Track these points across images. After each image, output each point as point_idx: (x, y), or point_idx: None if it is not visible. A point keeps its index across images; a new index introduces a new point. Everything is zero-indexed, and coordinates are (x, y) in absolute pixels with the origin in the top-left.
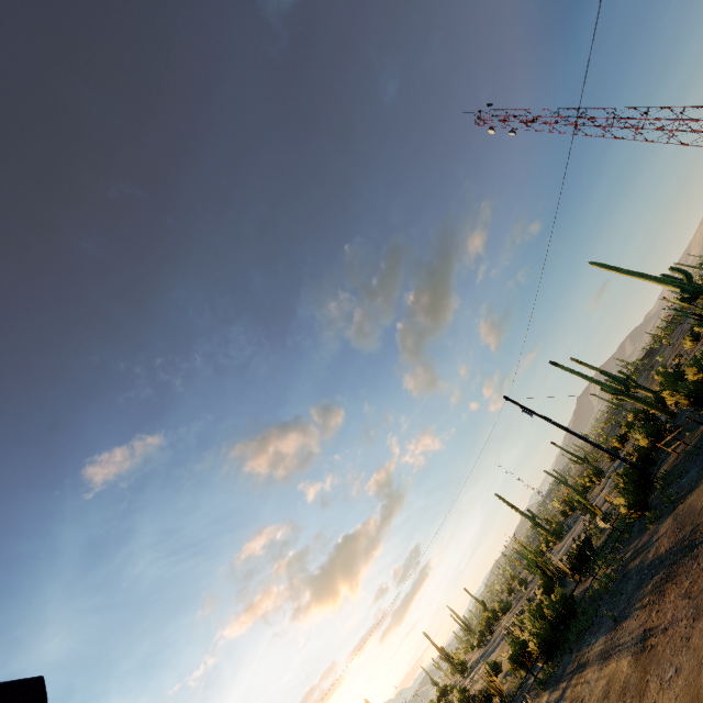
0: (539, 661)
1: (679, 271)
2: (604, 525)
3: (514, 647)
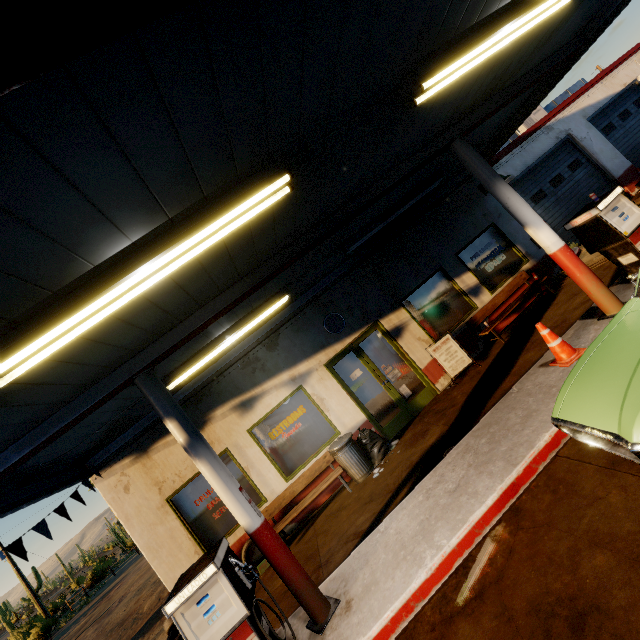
0: None
1: None
2: None
3: None
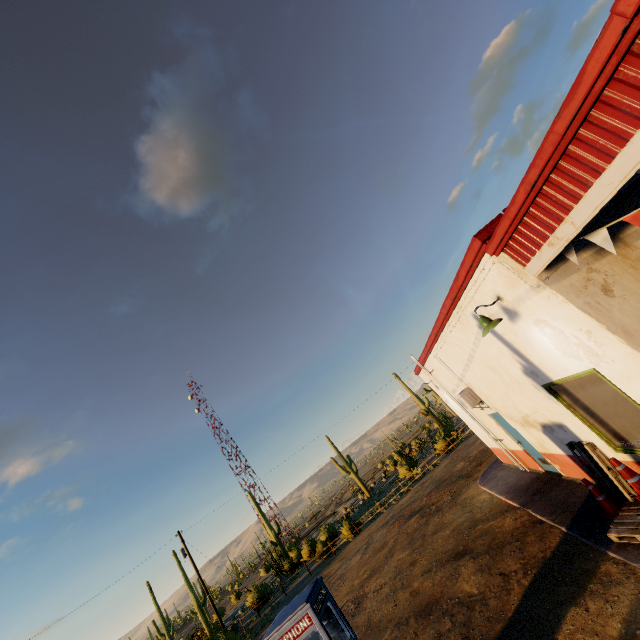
0: None
1: (278, 525)
2: None
3: None
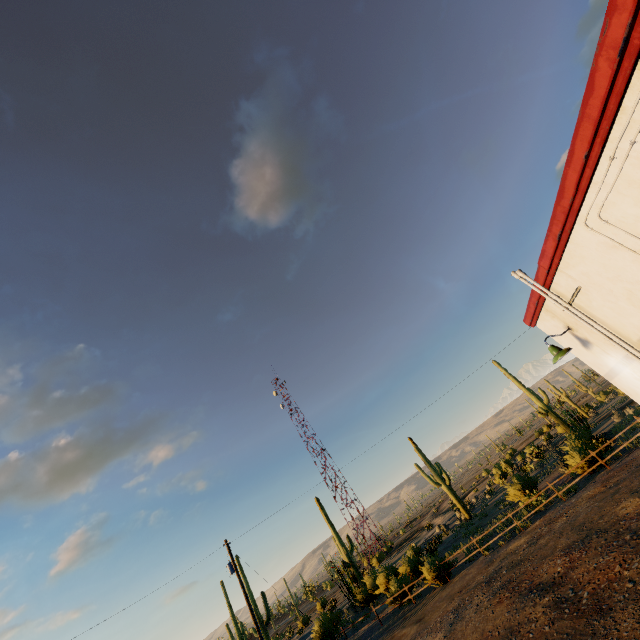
0: None
1: (350, 541)
2: None
3: None
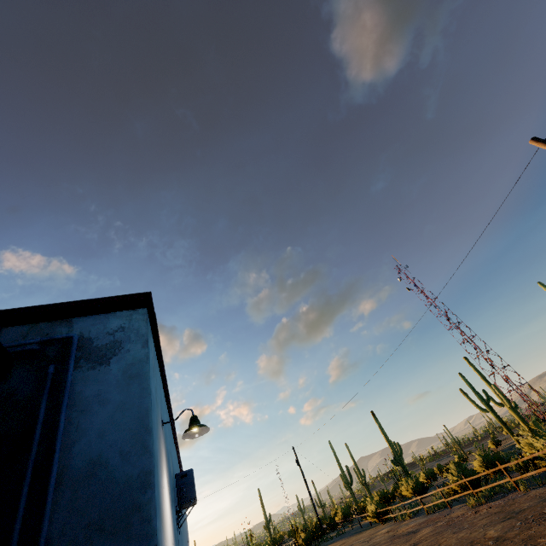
0: None
1: (399, 447)
2: None
3: None
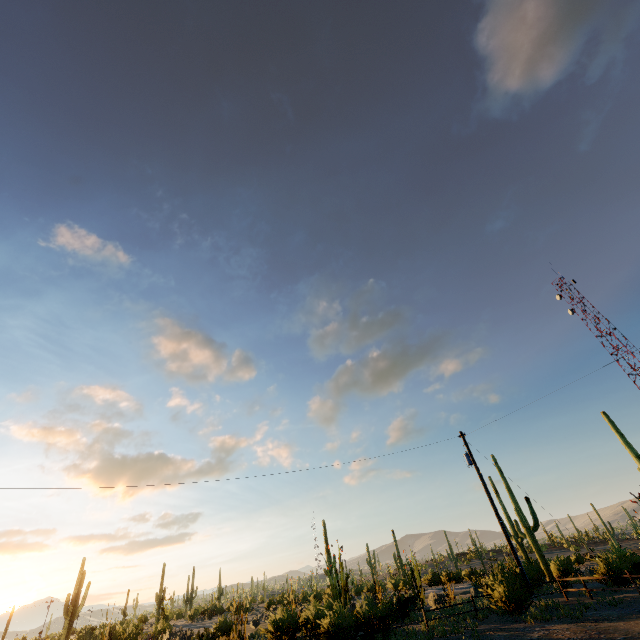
0: (322, 638)
1: None
2: (432, 604)
3: (288, 616)
